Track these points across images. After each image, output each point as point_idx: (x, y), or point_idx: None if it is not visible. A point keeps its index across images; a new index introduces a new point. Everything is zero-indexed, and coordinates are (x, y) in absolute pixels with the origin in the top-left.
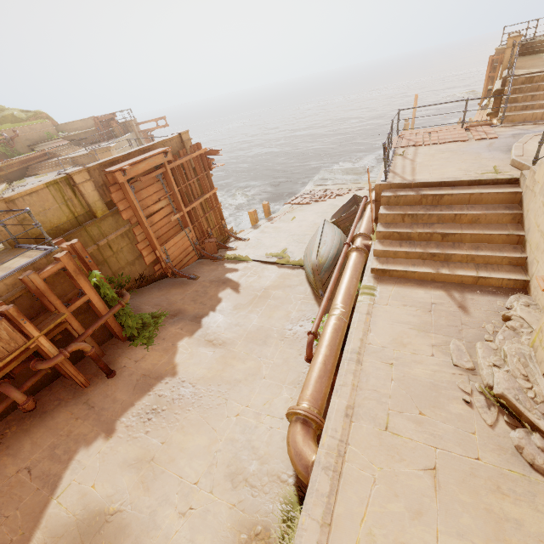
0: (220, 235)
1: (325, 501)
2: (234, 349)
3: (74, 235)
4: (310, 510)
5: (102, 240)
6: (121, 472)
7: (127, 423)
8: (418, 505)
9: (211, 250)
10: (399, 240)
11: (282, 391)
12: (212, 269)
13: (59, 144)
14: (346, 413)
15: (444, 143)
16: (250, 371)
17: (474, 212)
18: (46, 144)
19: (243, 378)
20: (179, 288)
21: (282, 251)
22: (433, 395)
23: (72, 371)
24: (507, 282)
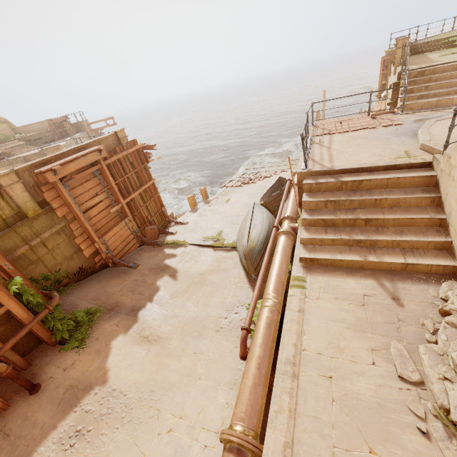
0: (161, 220)
1: None
2: (169, 345)
3: (2, 237)
4: None
5: (35, 240)
6: None
7: (45, 455)
8: None
9: (151, 236)
10: (324, 227)
11: (218, 394)
12: (152, 256)
13: (14, 145)
14: (284, 455)
15: (355, 130)
16: (185, 371)
17: (394, 197)
18: (2, 146)
19: (177, 381)
20: (119, 278)
21: (217, 233)
22: (382, 422)
23: None
24: (436, 268)
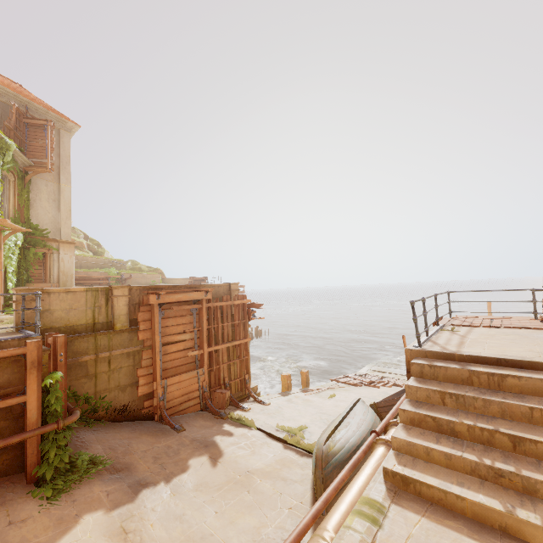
0: (240, 390)
1: None
2: None
3: (81, 338)
4: None
5: (104, 352)
6: None
7: None
8: None
9: (218, 402)
10: (436, 432)
11: None
12: (205, 425)
13: None
14: None
15: (510, 327)
16: None
17: None
18: None
19: None
20: (153, 436)
21: (299, 427)
22: None
23: None
24: None
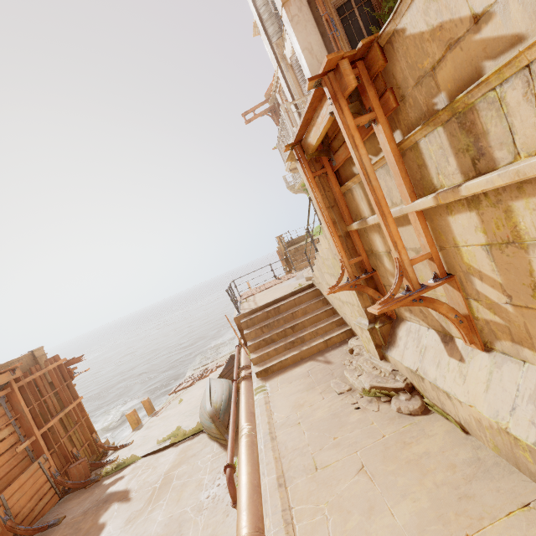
0: (92, 454)
1: None
2: None
3: None
4: None
5: None
6: None
7: None
8: (367, 503)
9: (80, 475)
10: (267, 346)
11: None
12: (84, 498)
13: None
14: (279, 484)
15: (269, 287)
16: None
17: (301, 307)
18: None
19: None
20: None
21: (176, 429)
22: (336, 421)
23: None
24: (342, 335)
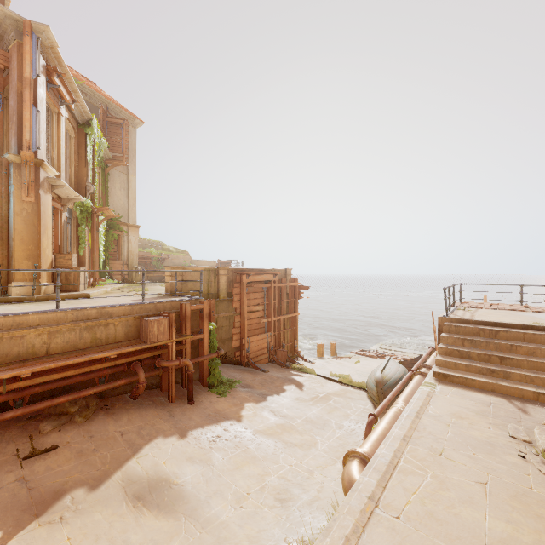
0: (290, 352)
1: (381, 474)
2: (293, 423)
3: None
4: (367, 475)
5: (215, 315)
6: (187, 462)
7: (197, 435)
8: (468, 497)
9: (281, 358)
10: (459, 358)
11: (336, 463)
12: (279, 371)
13: None
14: (403, 438)
15: (503, 309)
16: (306, 442)
17: (528, 345)
18: None
19: (299, 444)
20: (251, 373)
21: (346, 375)
22: (488, 447)
23: (173, 381)
24: None
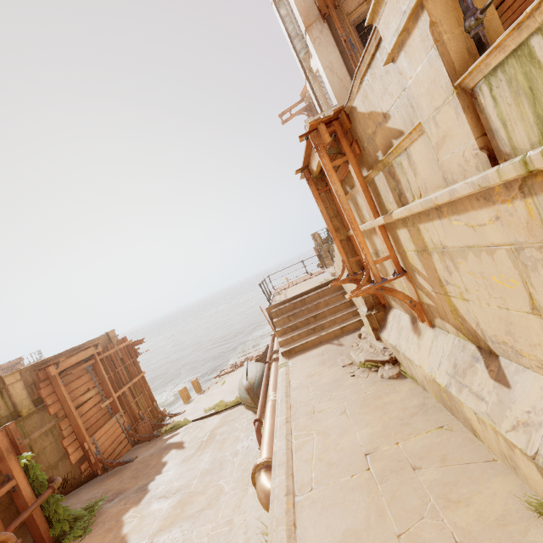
0: (153, 418)
1: (286, 465)
2: (190, 490)
3: None
4: (276, 476)
5: (24, 441)
6: None
7: None
8: (342, 429)
9: (145, 432)
10: (292, 332)
11: (248, 490)
12: (150, 447)
13: None
14: (286, 421)
15: (300, 282)
16: (212, 496)
17: (324, 300)
18: None
19: (206, 505)
20: (115, 476)
21: (219, 402)
22: (335, 384)
23: None
24: (357, 324)
